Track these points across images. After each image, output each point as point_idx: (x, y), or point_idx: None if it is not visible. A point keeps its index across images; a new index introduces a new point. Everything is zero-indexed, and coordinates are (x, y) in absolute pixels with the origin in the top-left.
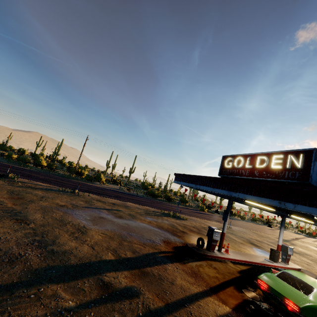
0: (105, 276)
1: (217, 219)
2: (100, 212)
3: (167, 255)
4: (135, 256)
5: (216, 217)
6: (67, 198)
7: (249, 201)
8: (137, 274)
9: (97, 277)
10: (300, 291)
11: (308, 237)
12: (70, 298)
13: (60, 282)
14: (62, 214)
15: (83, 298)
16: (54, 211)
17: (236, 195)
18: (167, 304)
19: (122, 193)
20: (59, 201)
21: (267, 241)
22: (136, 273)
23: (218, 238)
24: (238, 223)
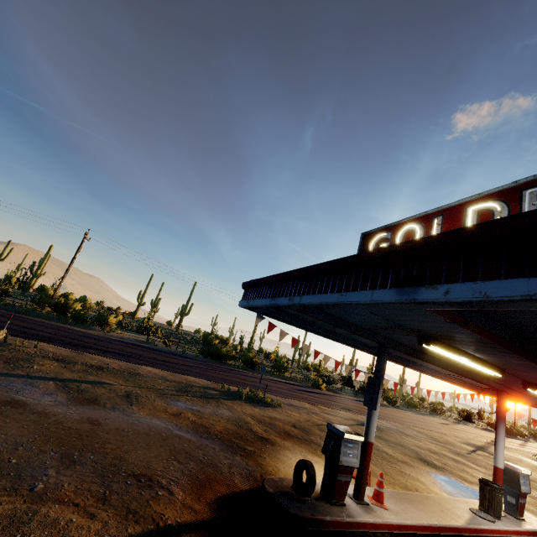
0: None
1: (346, 404)
2: (27, 388)
3: None
4: None
5: (344, 401)
6: None
7: (439, 348)
8: None
9: None
10: None
11: (506, 436)
12: None
13: None
14: None
15: None
16: None
17: (437, 294)
18: None
19: (146, 349)
20: None
21: (450, 453)
22: None
23: (354, 460)
24: (386, 413)
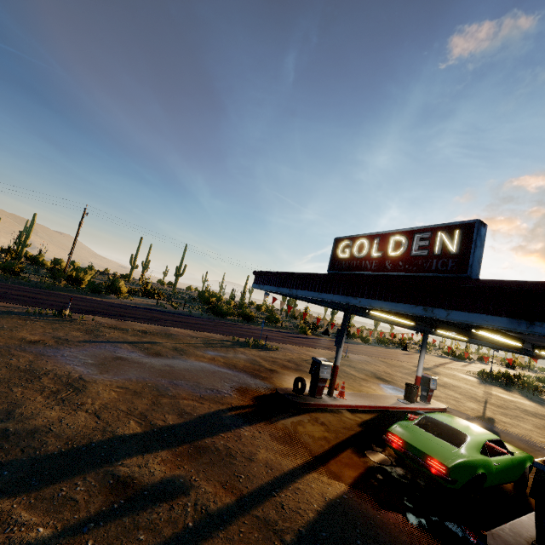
0: (121, 465)
1: (327, 345)
2: (117, 349)
3: (243, 412)
4: (184, 421)
5: (325, 342)
6: (46, 328)
7: (377, 312)
8: (186, 453)
9: (105, 469)
10: (448, 443)
11: (455, 360)
12: (41, 522)
13: (19, 493)
14: (33, 358)
15: (72, 516)
16: (13, 354)
17: (357, 302)
18: (241, 497)
19: (161, 312)
20: (27, 333)
21: (400, 373)
22: (184, 451)
23: (327, 375)
24: (359, 349)
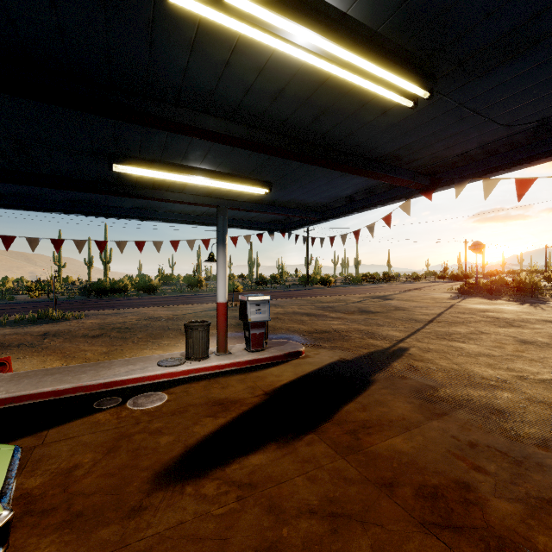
0: None
1: None
2: None
3: None
4: None
5: None
6: None
7: None
8: None
9: None
10: None
11: (450, 282)
12: None
13: None
14: None
15: None
16: None
17: None
18: None
19: None
20: None
21: (313, 309)
22: None
23: None
24: (296, 293)
